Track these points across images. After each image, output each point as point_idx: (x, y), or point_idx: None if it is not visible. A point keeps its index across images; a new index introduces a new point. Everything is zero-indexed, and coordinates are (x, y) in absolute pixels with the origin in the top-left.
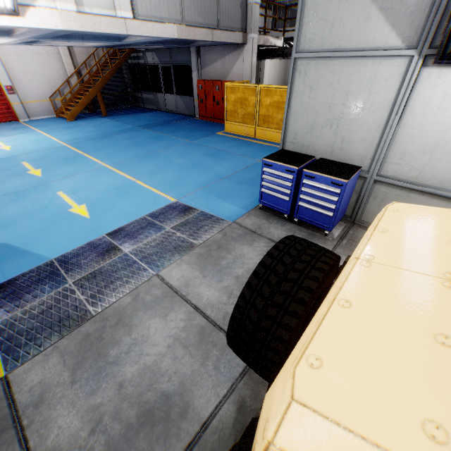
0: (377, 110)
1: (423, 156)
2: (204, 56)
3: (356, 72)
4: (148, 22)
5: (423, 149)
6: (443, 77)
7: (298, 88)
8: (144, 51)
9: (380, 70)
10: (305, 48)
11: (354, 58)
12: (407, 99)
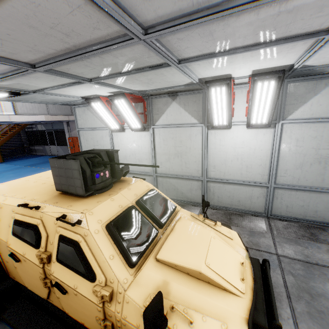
0: (107, 146)
1: (125, 160)
2: (71, 125)
3: (97, 134)
4: (25, 115)
5: (124, 157)
6: (118, 135)
7: (82, 140)
8: (36, 124)
9: (103, 133)
10: (80, 127)
11: (95, 130)
12: (113, 142)
